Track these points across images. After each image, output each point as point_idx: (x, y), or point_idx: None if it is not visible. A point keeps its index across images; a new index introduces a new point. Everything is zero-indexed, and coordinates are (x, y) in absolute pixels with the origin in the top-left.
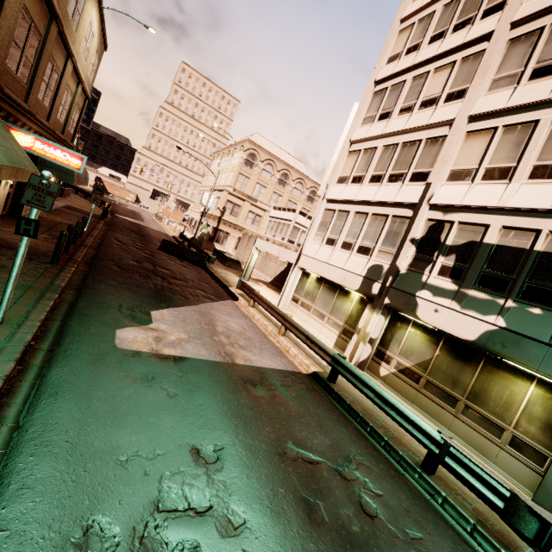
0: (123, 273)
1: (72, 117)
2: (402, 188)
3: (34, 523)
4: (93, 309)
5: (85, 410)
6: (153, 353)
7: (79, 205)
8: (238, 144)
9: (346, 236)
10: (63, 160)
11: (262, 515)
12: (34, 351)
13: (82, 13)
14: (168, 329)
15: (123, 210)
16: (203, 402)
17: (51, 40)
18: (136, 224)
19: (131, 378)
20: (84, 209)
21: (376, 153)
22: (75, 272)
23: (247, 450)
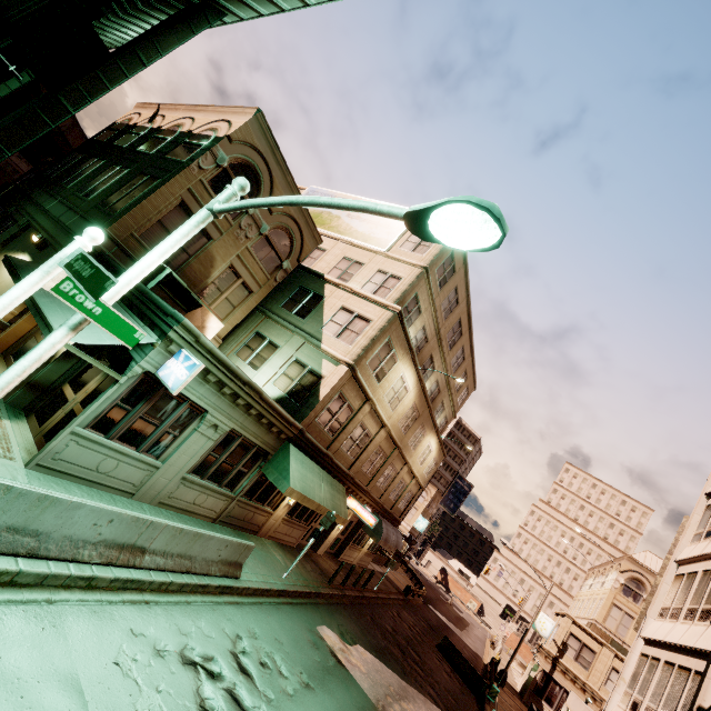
0: (369, 622)
1: (404, 499)
2: (706, 629)
3: (247, 614)
4: (325, 611)
5: (281, 620)
6: (331, 647)
7: (396, 578)
8: (615, 560)
9: (649, 699)
10: (366, 519)
11: (299, 707)
12: (285, 598)
13: (421, 442)
14: (357, 657)
15: (448, 609)
16: (329, 679)
17: (393, 457)
18: (444, 623)
19: (308, 636)
20: (397, 582)
21: (695, 579)
22: (337, 598)
23: (324, 706)
